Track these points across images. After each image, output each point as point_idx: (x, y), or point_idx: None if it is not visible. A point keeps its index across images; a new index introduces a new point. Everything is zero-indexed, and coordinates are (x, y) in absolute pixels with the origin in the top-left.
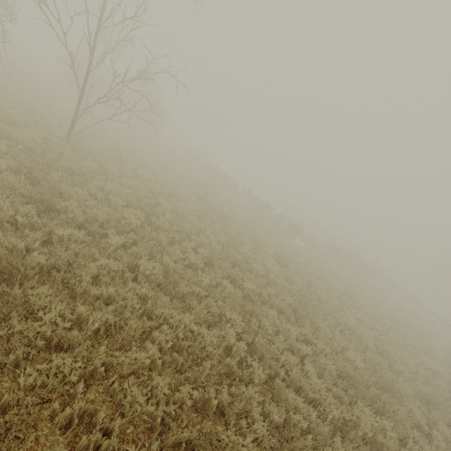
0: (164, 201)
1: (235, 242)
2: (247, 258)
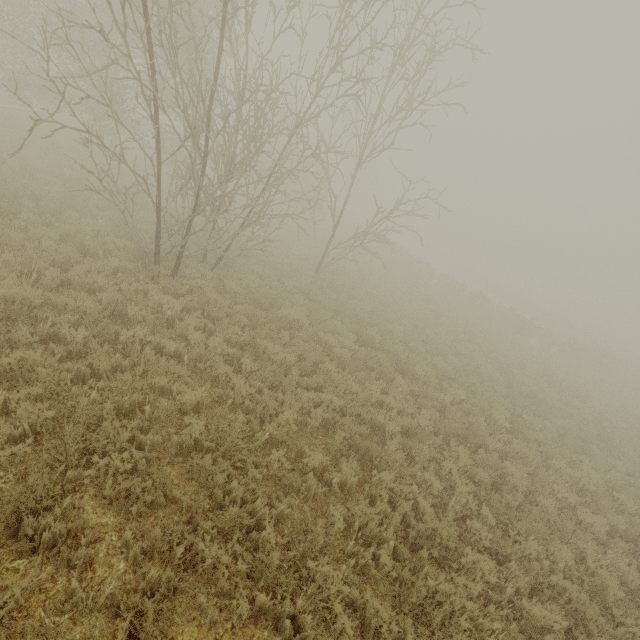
0: (428, 332)
1: (507, 368)
2: (528, 386)
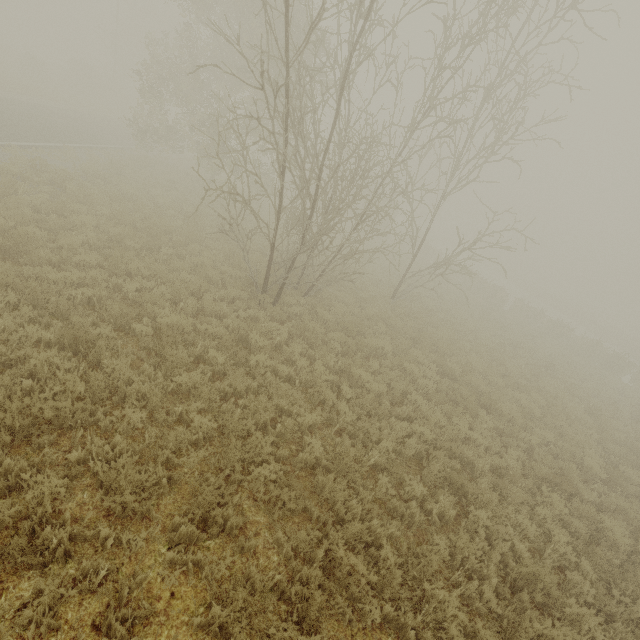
0: (508, 365)
1: (597, 410)
2: (623, 433)
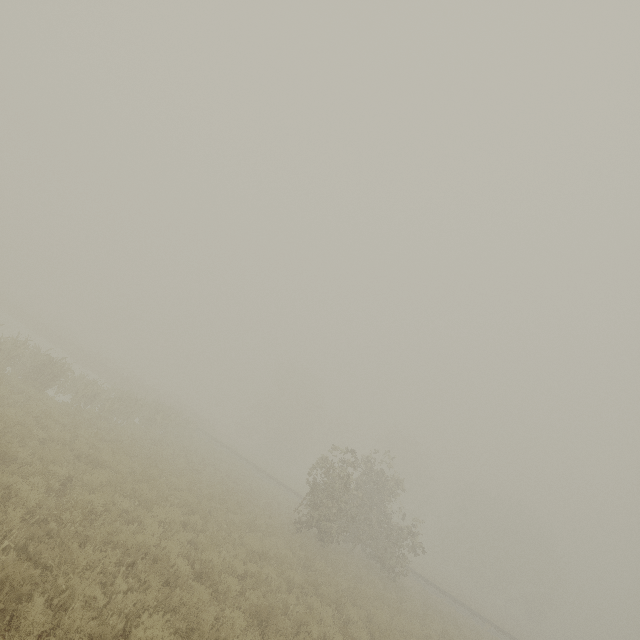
0: None
1: None
2: None
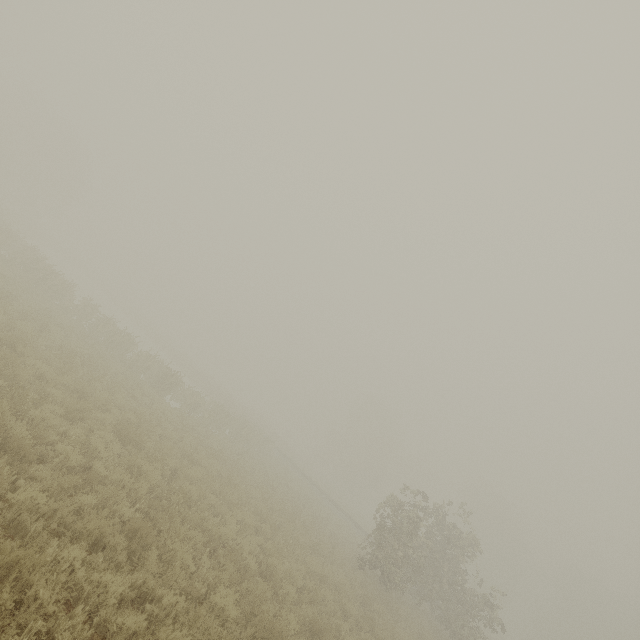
0: None
1: (23, 397)
2: (46, 431)
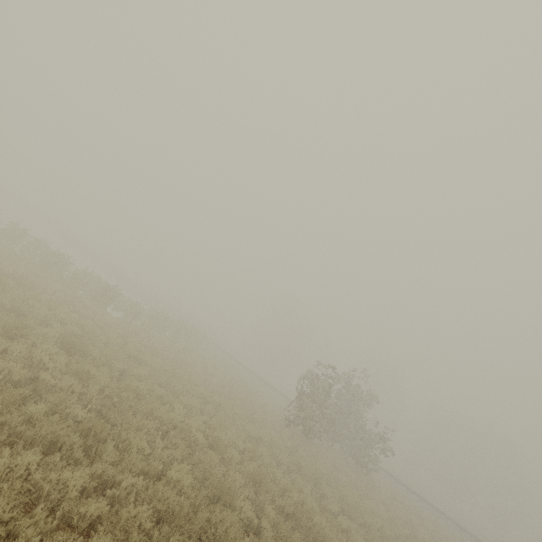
0: None
1: None
2: None
